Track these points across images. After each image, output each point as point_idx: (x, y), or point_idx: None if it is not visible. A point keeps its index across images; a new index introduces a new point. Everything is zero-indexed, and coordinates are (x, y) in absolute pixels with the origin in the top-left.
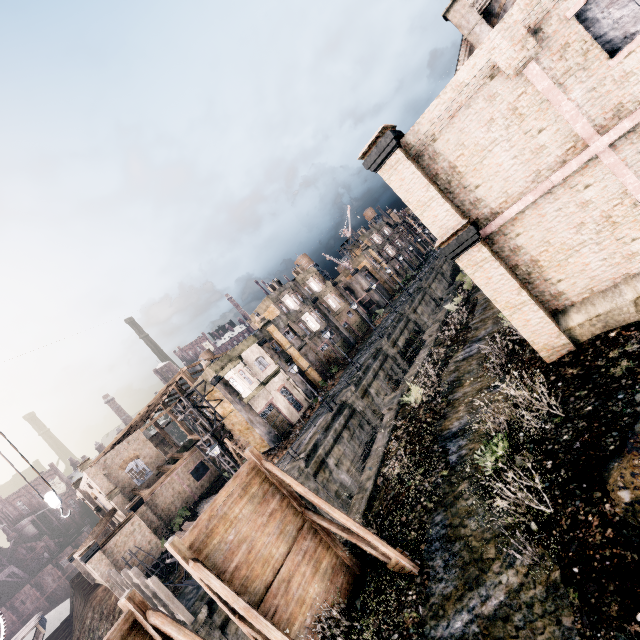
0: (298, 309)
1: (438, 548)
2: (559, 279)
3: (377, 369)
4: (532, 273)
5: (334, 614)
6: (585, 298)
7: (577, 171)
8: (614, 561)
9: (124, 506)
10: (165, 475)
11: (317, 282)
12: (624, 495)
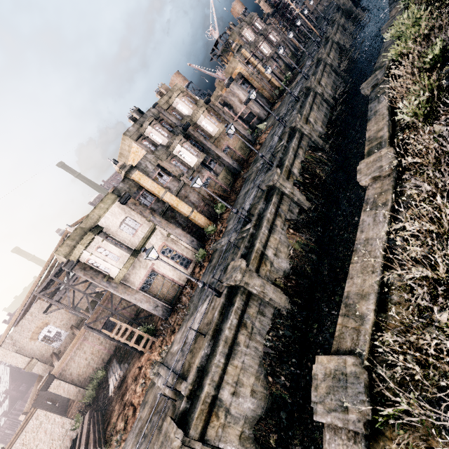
0: (167, 143)
1: None
2: None
3: (272, 218)
4: None
5: None
6: None
7: None
8: None
9: (47, 371)
10: (71, 345)
11: (185, 103)
12: None
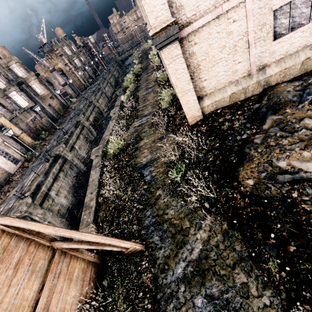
0: (4, 87)
1: (153, 230)
2: (205, 79)
3: (78, 134)
4: (195, 72)
5: (93, 304)
6: (212, 92)
7: (234, 8)
8: (253, 213)
9: None
10: None
11: (21, 69)
12: (250, 182)
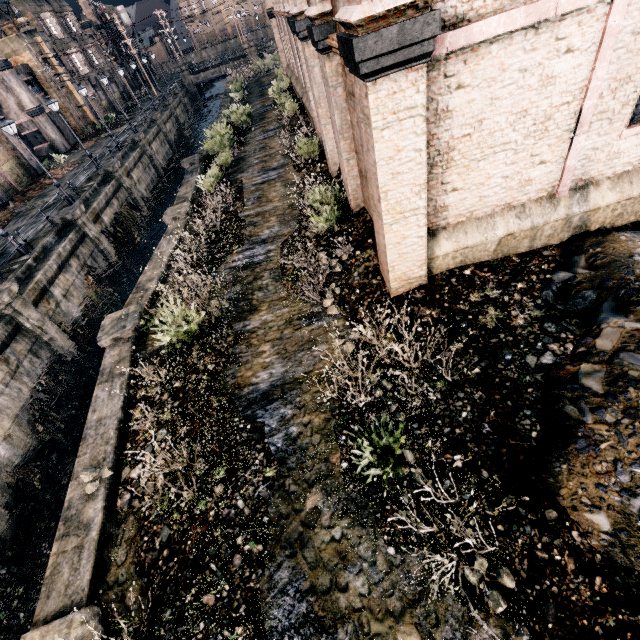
0: None
1: None
2: (455, 187)
3: (66, 255)
4: (436, 166)
5: None
6: (460, 222)
7: (581, 11)
8: (628, 637)
9: None
10: None
11: None
12: (600, 520)
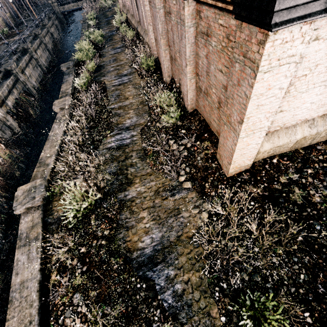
0: None
1: None
2: (282, 110)
3: None
4: None
5: None
6: (276, 130)
7: None
8: None
9: None
10: None
11: None
12: None
